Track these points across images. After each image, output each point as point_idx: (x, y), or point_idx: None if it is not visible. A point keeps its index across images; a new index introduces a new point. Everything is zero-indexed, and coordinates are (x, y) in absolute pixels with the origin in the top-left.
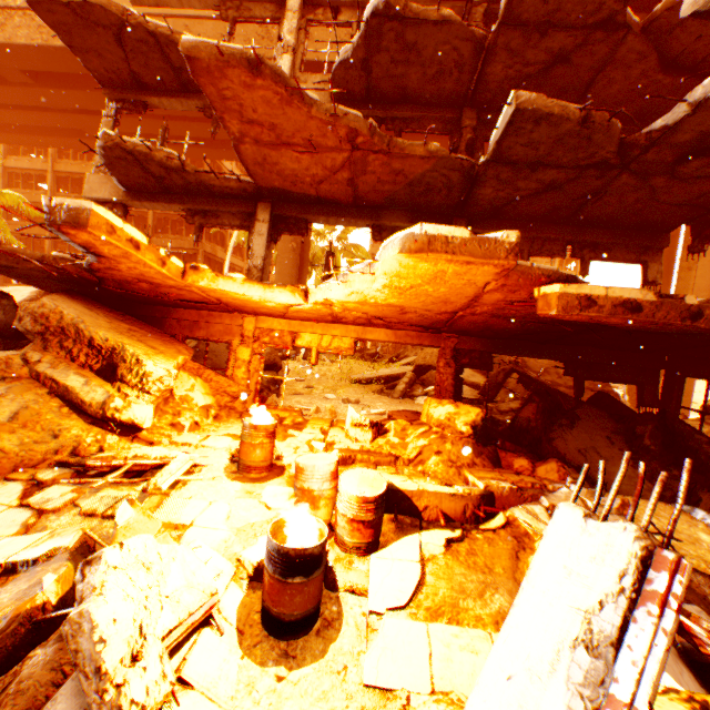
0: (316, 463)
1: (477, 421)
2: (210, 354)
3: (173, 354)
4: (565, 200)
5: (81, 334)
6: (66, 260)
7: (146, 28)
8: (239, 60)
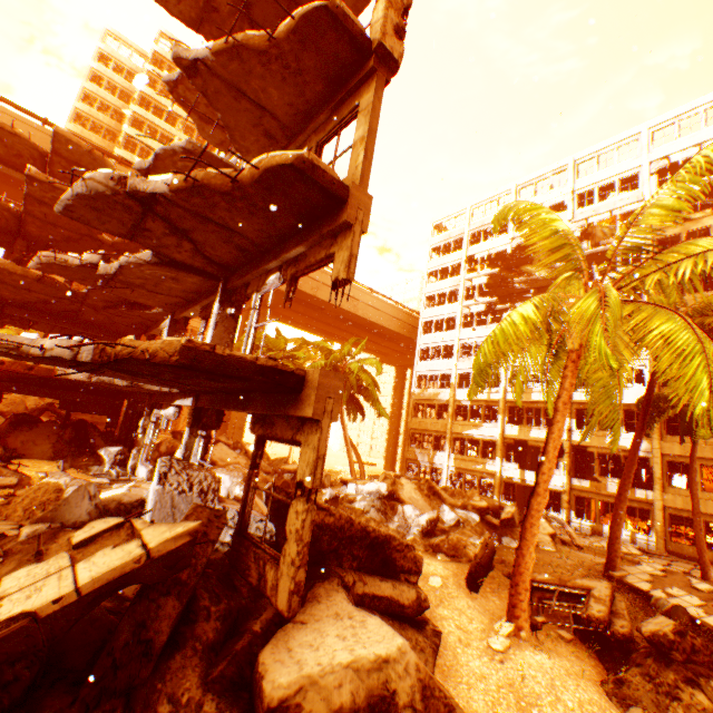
0: None
1: None
2: None
3: None
4: (65, 310)
5: None
6: None
7: None
8: None
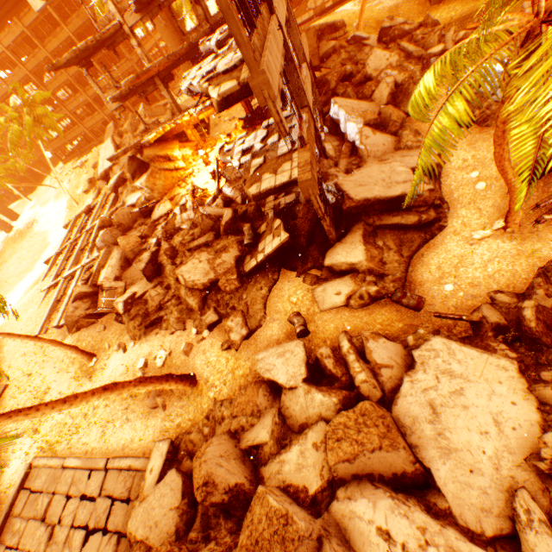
0: (212, 159)
1: (243, 126)
2: (181, 134)
3: (176, 147)
4: None
5: (158, 157)
6: (139, 142)
7: (82, 51)
8: (135, 80)
